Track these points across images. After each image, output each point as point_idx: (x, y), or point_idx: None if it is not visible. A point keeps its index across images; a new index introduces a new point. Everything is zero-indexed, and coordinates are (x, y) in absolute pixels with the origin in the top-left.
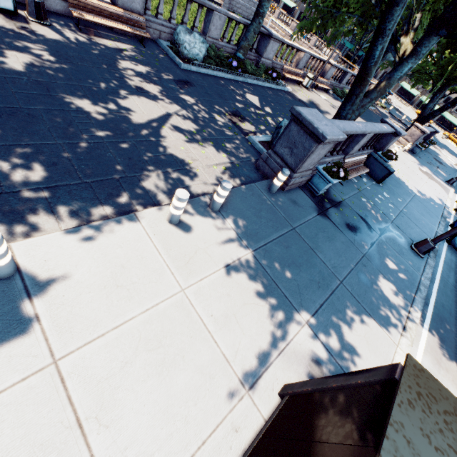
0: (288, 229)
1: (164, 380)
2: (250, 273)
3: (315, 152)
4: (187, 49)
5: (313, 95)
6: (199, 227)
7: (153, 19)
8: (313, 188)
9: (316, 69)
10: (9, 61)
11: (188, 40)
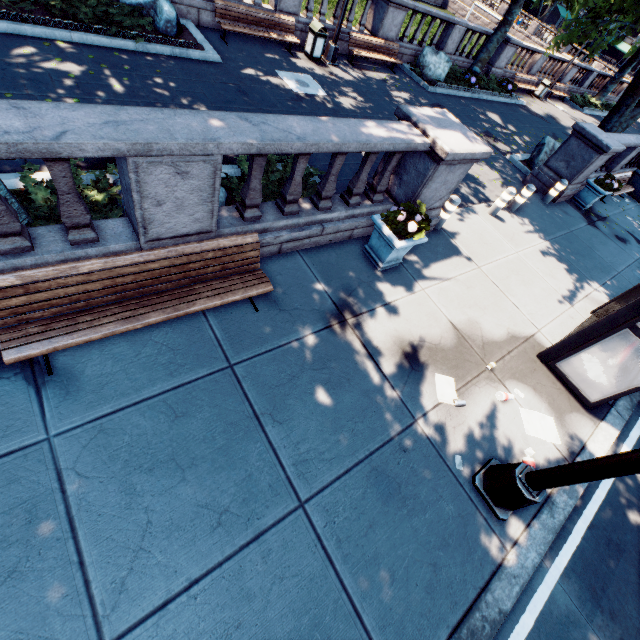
0: (567, 231)
1: (528, 288)
2: (551, 253)
3: (594, 163)
4: (432, 71)
5: (549, 106)
6: (508, 220)
7: (399, 43)
8: (580, 203)
9: (551, 72)
10: (344, 102)
11: (434, 61)
